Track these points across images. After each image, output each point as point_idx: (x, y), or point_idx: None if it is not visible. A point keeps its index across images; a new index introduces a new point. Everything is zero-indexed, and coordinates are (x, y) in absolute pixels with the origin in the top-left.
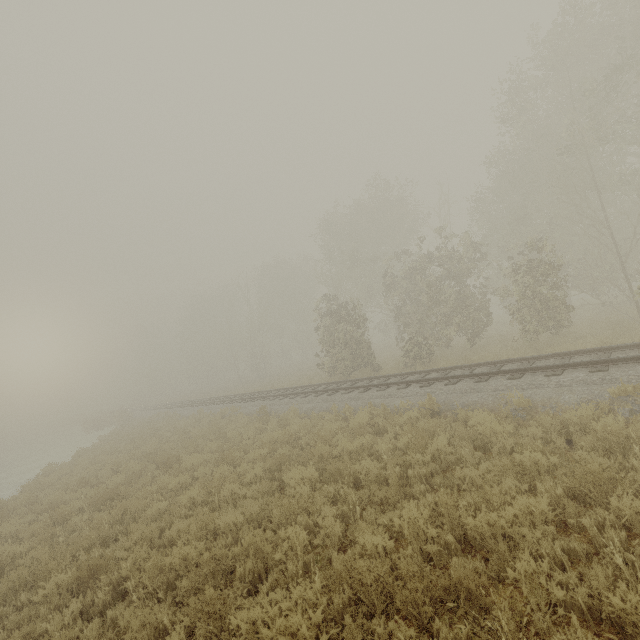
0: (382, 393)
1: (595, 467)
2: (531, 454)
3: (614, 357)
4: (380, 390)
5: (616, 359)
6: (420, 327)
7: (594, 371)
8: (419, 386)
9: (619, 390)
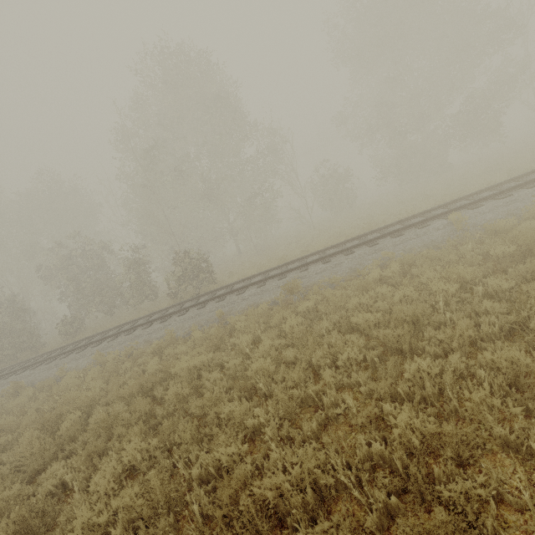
0: (3, 382)
1: (8, 422)
2: (2, 420)
3: (120, 330)
4: (4, 379)
5: (122, 331)
6: (80, 305)
7: (109, 341)
8: (30, 369)
9: (97, 356)
